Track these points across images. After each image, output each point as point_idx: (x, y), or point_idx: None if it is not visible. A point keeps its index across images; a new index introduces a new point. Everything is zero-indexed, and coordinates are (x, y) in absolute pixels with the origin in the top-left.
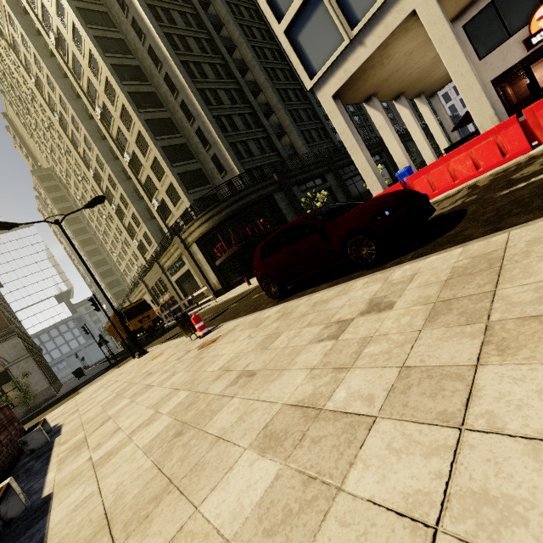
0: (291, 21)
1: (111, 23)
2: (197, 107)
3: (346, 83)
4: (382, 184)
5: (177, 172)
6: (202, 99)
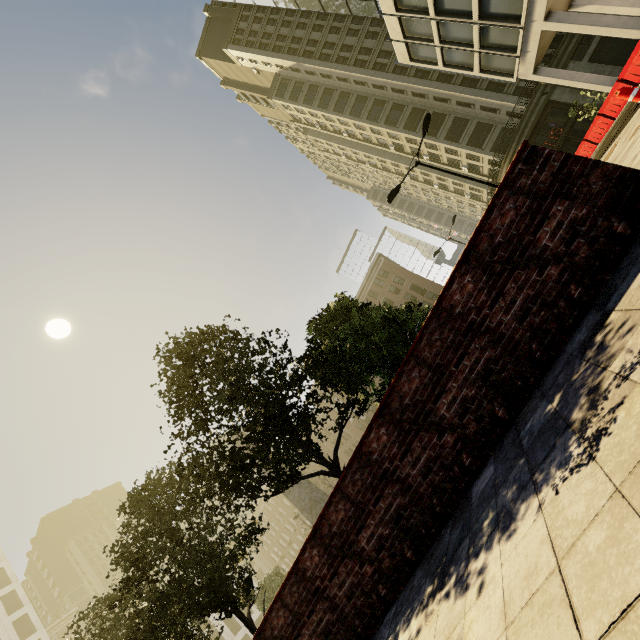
0: (479, 67)
1: (363, 98)
2: (446, 93)
3: (535, 64)
4: (610, 85)
5: (465, 144)
6: (445, 84)
